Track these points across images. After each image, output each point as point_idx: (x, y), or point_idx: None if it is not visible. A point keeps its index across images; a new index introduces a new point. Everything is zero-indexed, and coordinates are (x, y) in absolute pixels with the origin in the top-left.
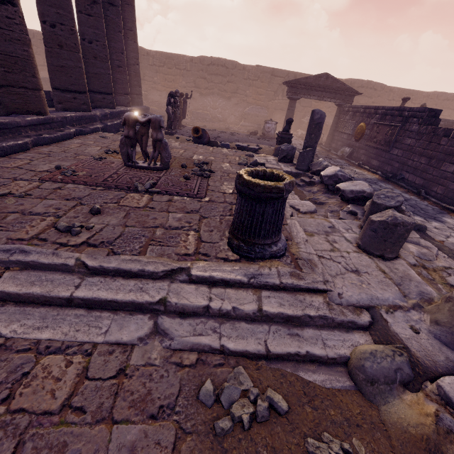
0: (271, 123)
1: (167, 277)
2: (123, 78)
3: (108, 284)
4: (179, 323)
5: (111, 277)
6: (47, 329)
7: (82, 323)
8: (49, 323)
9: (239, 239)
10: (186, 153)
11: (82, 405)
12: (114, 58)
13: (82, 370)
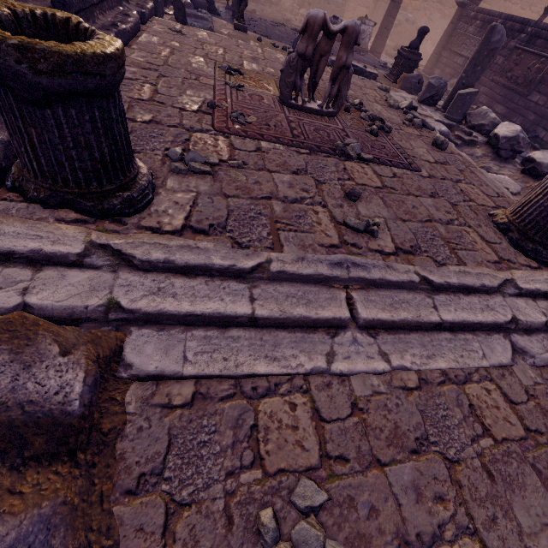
0: (368, 23)
1: (496, 290)
2: None
3: (457, 302)
4: (530, 341)
5: (452, 293)
6: (436, 357)
7: (459, 348)
8: (431, 350)
9: (534, 241)
10: None
11: (535, 427)
12: None
13: (503, 396)
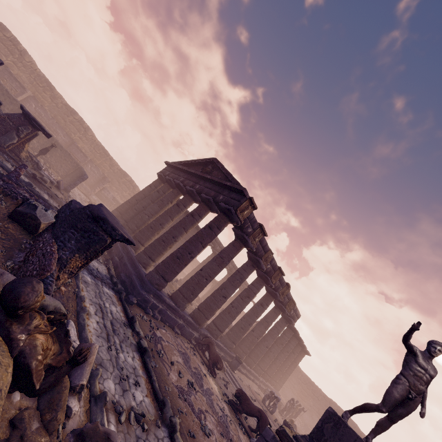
0: None
1: None
2: (279, 375)
3: None
4: None
5: None
6: None
7: None
8: None
9: None
10: (280, 421)
11: None
12: (281, 366)
13: None
